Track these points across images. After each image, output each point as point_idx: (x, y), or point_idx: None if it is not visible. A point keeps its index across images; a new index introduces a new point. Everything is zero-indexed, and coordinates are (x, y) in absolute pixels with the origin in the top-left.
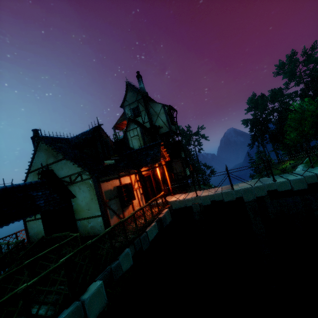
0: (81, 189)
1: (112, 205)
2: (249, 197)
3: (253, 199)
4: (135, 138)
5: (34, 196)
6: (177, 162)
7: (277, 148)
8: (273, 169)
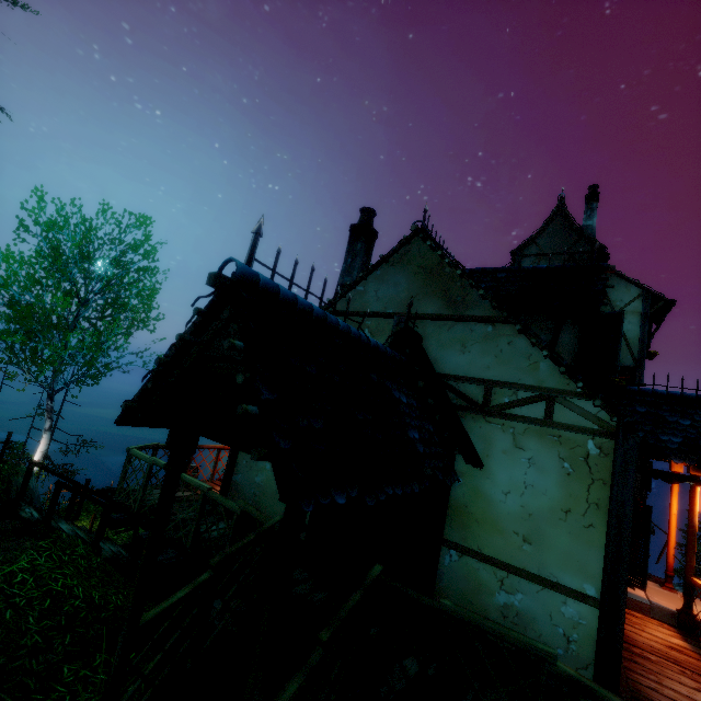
0: (526, 449)
1: None
2: None
3: None
4: None
5: (397, 402)
6: None
7: None
8: None
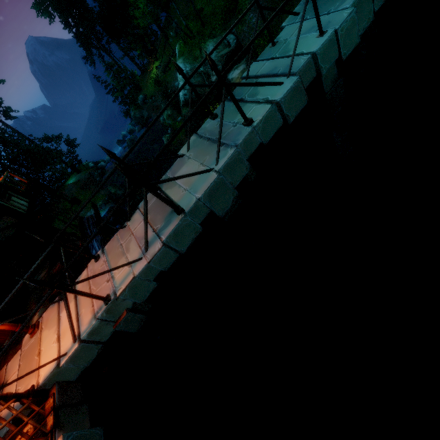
0: None
1: None
2: (225, 200)
3: (234, 199)
4: None
5: None
6: None
7: (127, 47)
8: (144, 88)
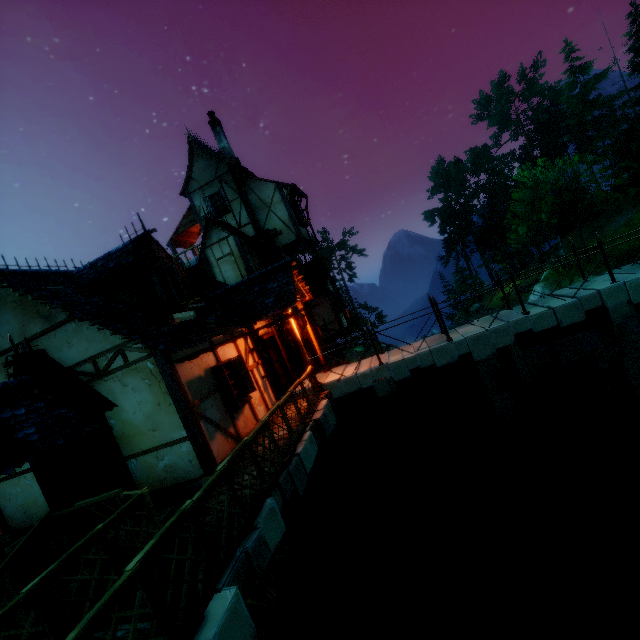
0: (128, 384)
1: (209, 412)
2: (483, 350)
3: (490, 354)
4: (226, 261)
5: (7, 420)
6: (321, 304)
7: (490, 259)
8: (486, 300)
